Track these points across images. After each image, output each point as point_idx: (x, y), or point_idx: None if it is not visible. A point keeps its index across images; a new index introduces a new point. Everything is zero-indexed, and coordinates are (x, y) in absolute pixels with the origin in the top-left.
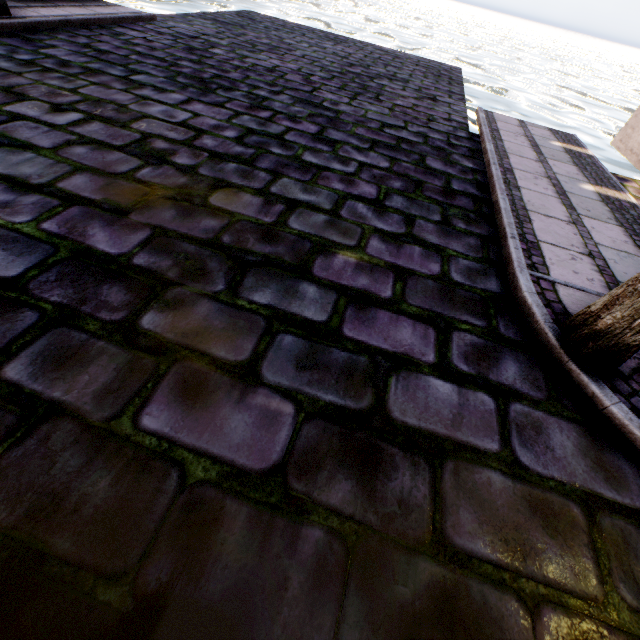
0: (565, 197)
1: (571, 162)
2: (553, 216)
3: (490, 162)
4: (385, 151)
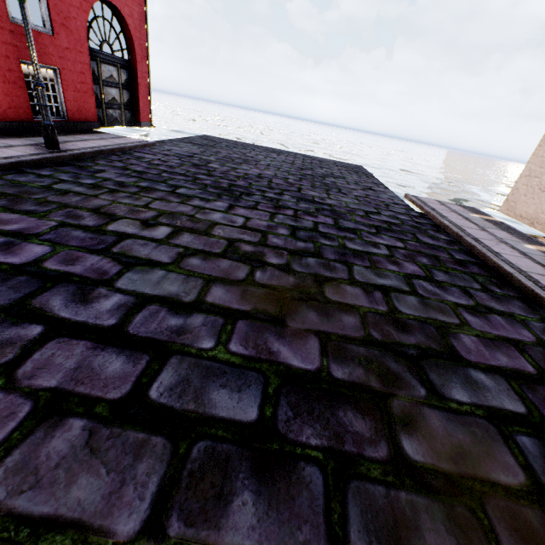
0: (529, 257)
1: (498, 228)
2: (543, 274)
3: (461, 235)
4: (388, 233)
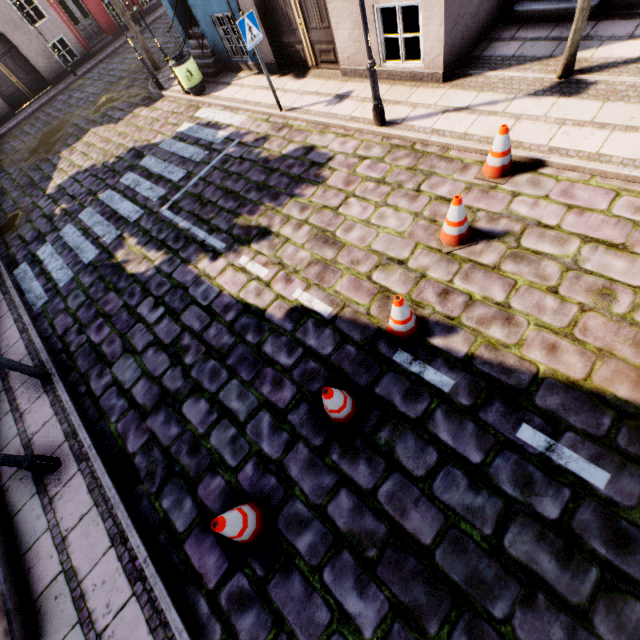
0: None
1: None
2: None
3: None
4: None
